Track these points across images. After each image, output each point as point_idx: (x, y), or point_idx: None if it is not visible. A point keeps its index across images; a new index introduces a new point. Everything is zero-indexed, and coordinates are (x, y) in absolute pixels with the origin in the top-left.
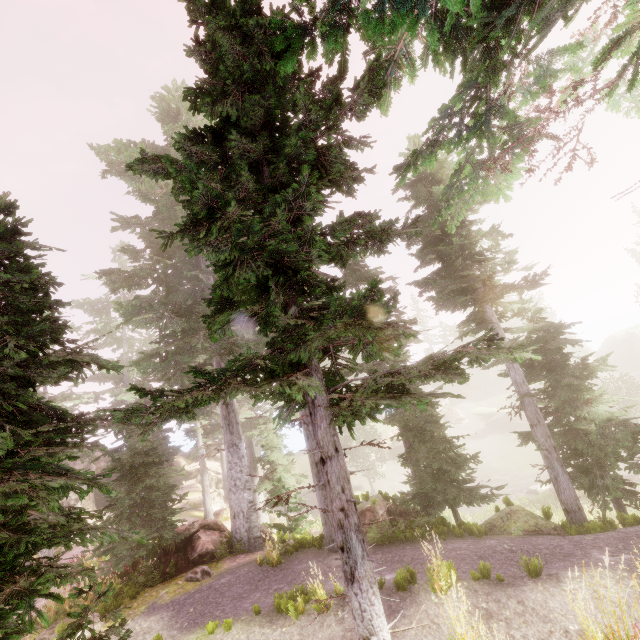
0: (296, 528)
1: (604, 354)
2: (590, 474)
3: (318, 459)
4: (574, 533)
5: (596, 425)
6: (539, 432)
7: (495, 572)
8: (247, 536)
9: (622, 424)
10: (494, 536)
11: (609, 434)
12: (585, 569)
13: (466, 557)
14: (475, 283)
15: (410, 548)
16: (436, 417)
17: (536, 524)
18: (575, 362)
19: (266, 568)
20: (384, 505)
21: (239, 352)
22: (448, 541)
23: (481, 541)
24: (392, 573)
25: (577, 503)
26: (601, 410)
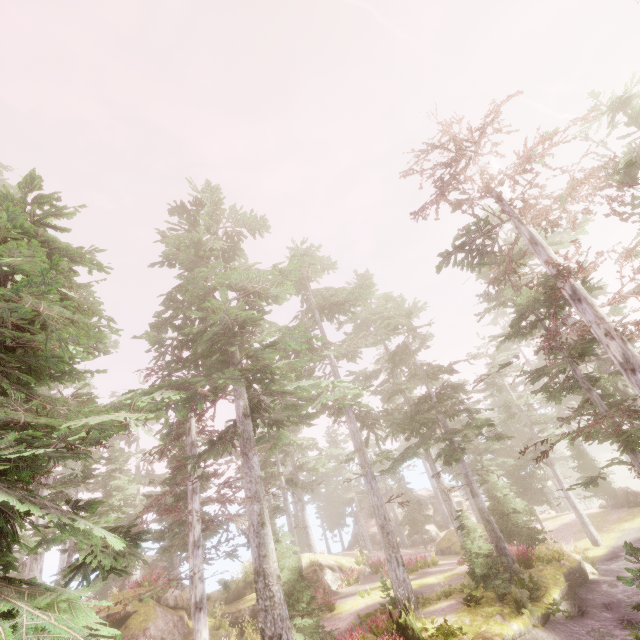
0: None
1: None
2: None
3: None
4: None
5: None
6: None
7: None
8: None
9: None
10: None
11: None
12: None
13: None
14: None
15: None
16: None
17: None
18: None
19: None
20: None
21: None
22: None
23: None
24: None
25: None
26: None
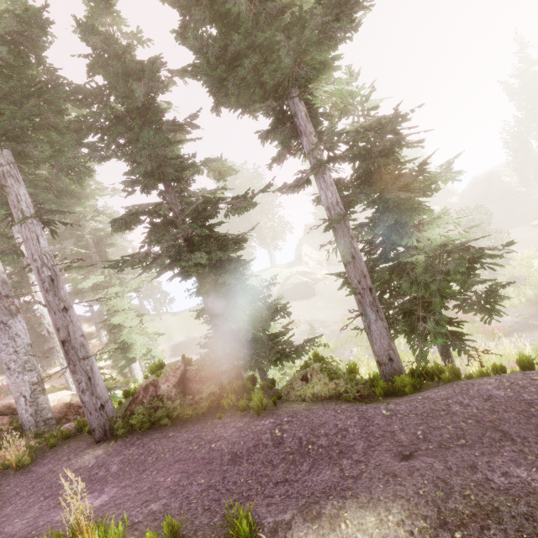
0: (114, 396)
1: (467, 194)
2: (413, 316)
3: (65, 336)
4: (379, 394)
5: (424, 255)
6: (352, 272)
7: (223, 500)
8: (33, 420)
9: (458, 250)
10: (281, 408)
11: (438, 266)
12: (341, 510)
13: (217, 457)
14: (273, 53)
15: (171, 437)
16: (235, 265)
17: (337, 386)
18: (410, 170)
19: (11, 471)
20: (175, 375)
21: (79, 214)
22: (222, 421)
23: (256, 422)
24: (112, 490)
25: (390, 354)
26: (435, 234)
